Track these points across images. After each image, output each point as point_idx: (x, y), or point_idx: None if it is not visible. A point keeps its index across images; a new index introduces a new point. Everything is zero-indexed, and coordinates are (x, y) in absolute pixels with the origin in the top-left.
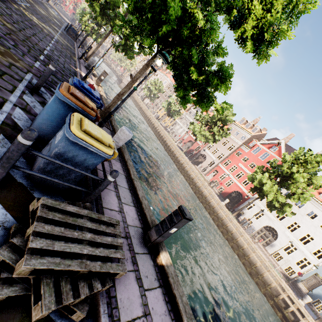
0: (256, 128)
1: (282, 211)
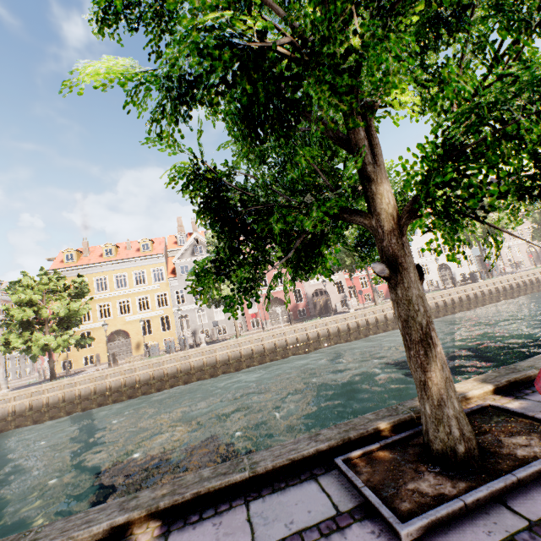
0: None
1: None
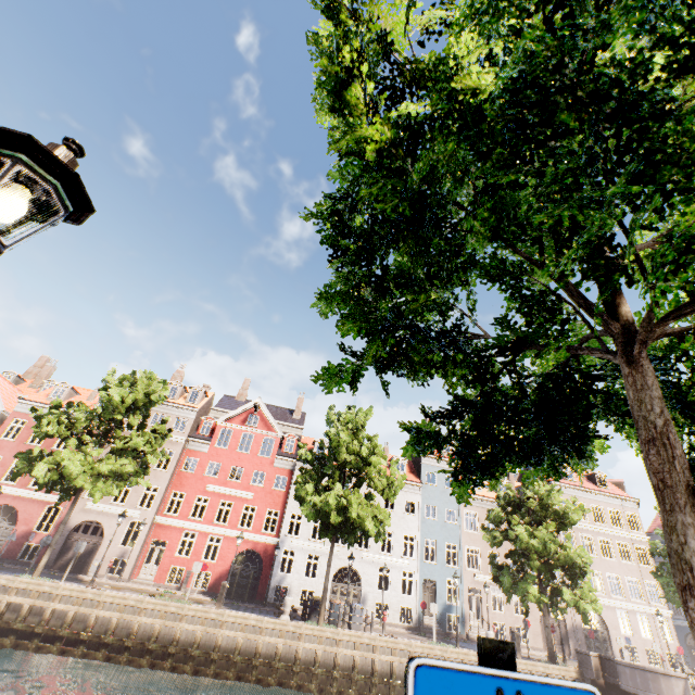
0: (196, 391)
1: (382, 531)
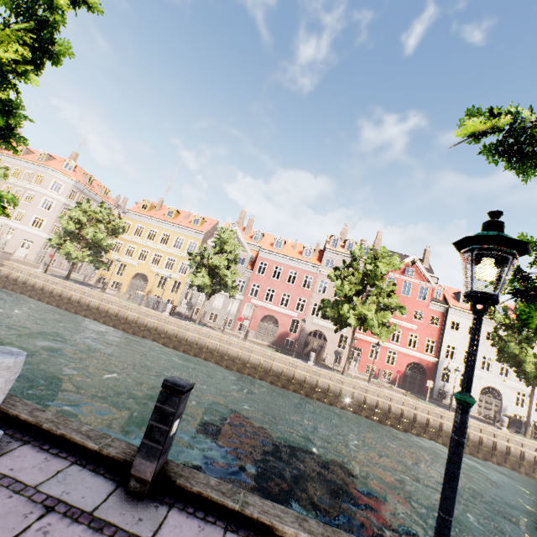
0: (366, 247)
1: None
